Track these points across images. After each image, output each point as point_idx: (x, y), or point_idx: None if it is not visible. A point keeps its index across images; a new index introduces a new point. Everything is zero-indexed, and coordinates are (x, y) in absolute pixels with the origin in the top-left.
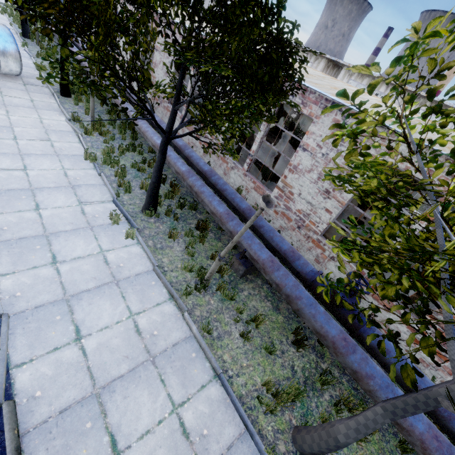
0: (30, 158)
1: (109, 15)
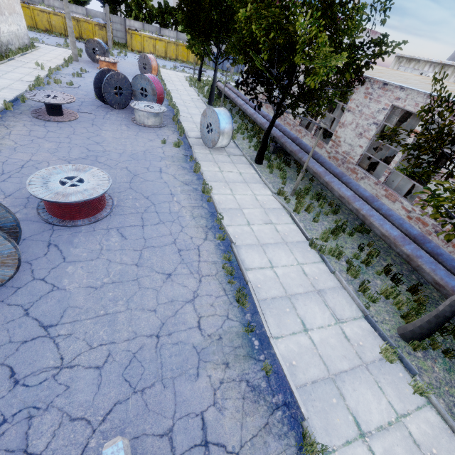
0: (268, 249)
1: None
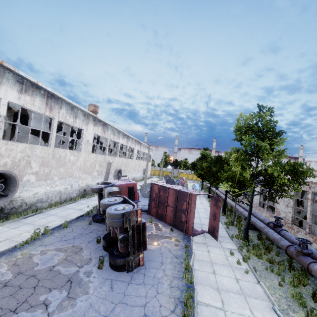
0: (197, 204)
1: (213, 172)
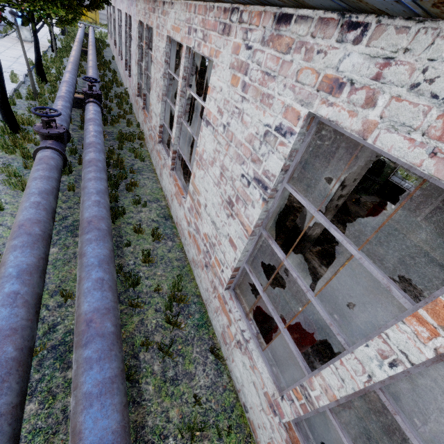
0: None
1: None
